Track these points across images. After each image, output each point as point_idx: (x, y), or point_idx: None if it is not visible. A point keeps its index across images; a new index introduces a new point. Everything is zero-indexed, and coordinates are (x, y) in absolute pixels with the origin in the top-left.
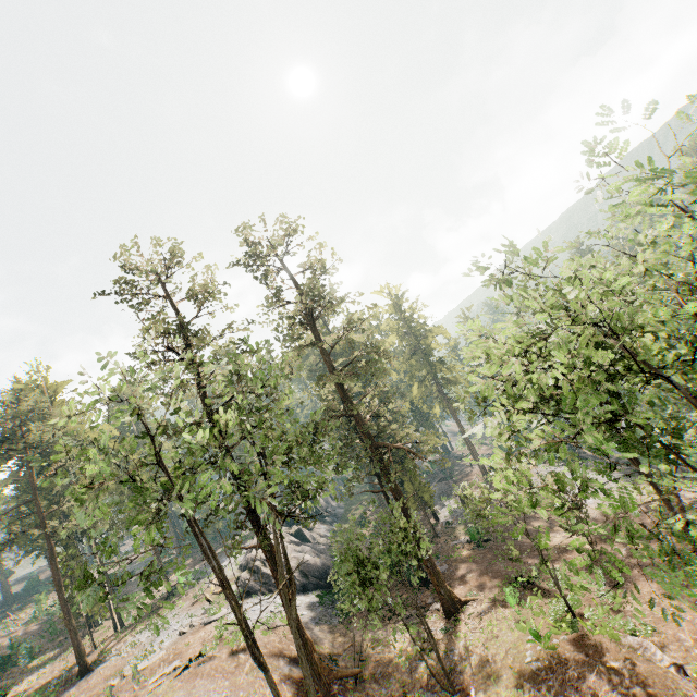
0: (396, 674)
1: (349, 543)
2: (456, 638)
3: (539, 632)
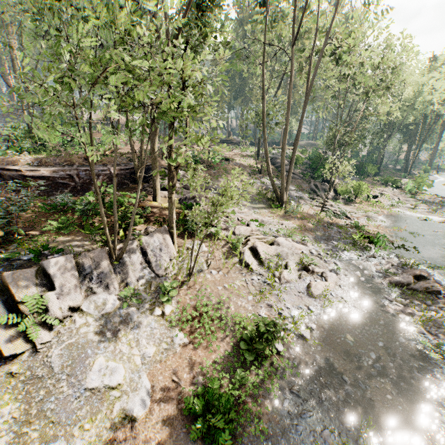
0: None
1: None
2: None
3: None
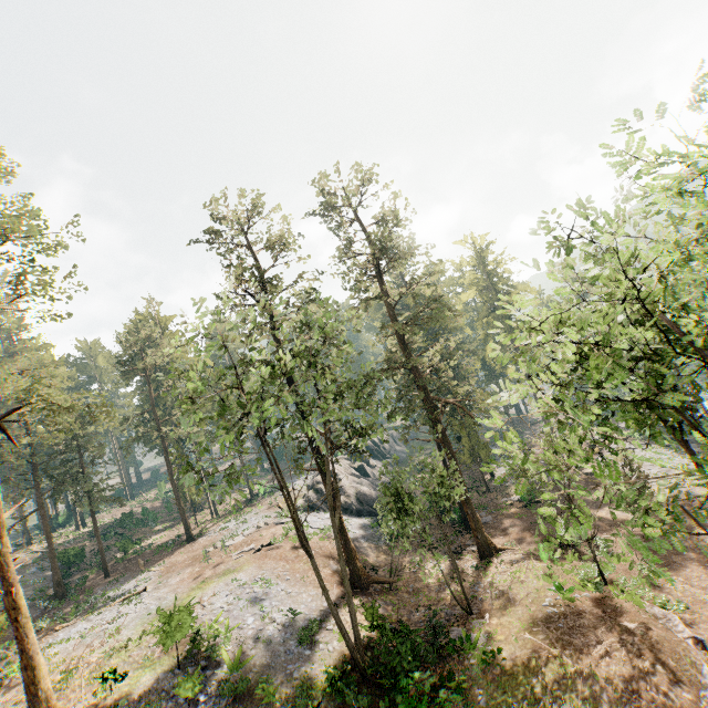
0: (426, 591)
1: (393, 480)
2: (485, 576)
3: (564, 586)
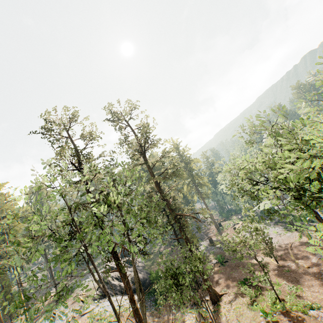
0: None
1: (166, 267)
2: (220, 315)
3: (264, 310)
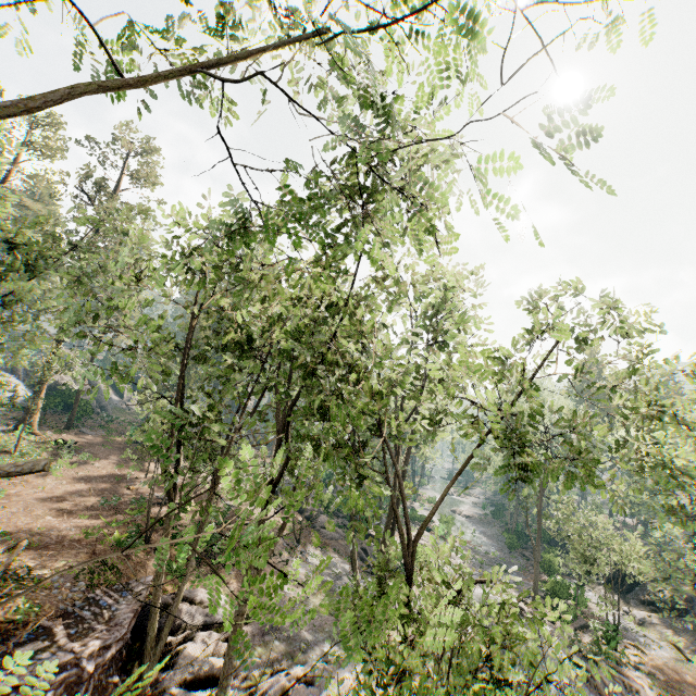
0: None
1: None
2: None
3: None
